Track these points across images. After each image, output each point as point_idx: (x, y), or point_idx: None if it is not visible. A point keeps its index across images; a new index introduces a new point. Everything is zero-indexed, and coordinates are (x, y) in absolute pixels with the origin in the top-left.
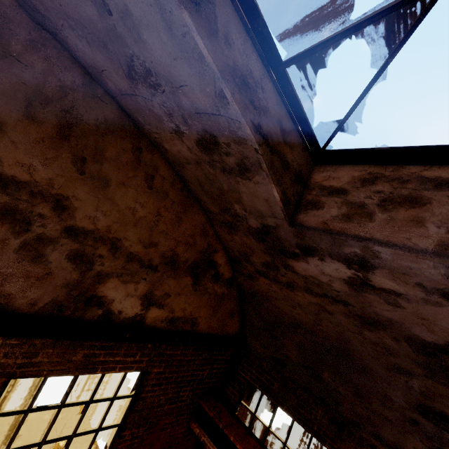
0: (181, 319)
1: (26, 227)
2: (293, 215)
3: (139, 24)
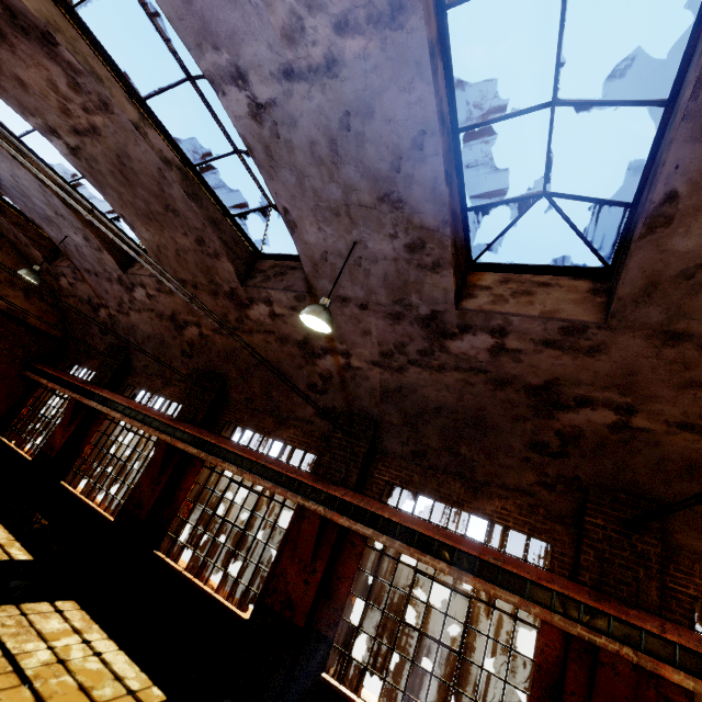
0: (16, 311)
1: None
2: (52, 263)
3: None
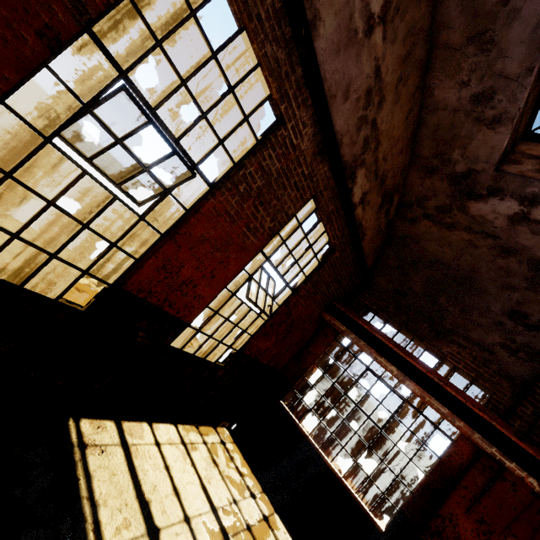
0: (362, 228)
1: (367, 107)
2: (499, 165)
3: (518, 18)
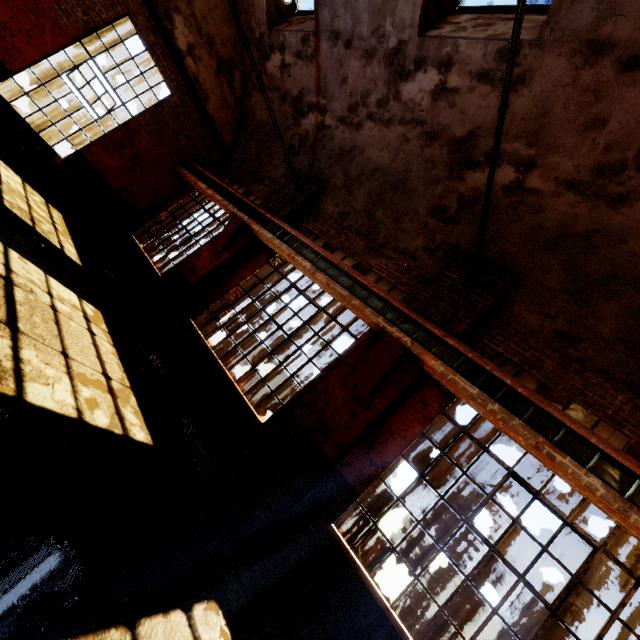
0: (201, 86)
1: None
2: (272, 27)
3: None
